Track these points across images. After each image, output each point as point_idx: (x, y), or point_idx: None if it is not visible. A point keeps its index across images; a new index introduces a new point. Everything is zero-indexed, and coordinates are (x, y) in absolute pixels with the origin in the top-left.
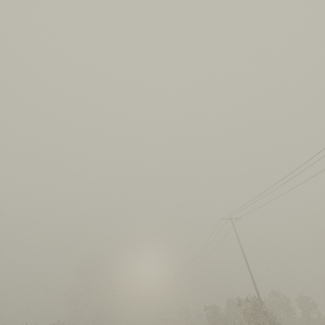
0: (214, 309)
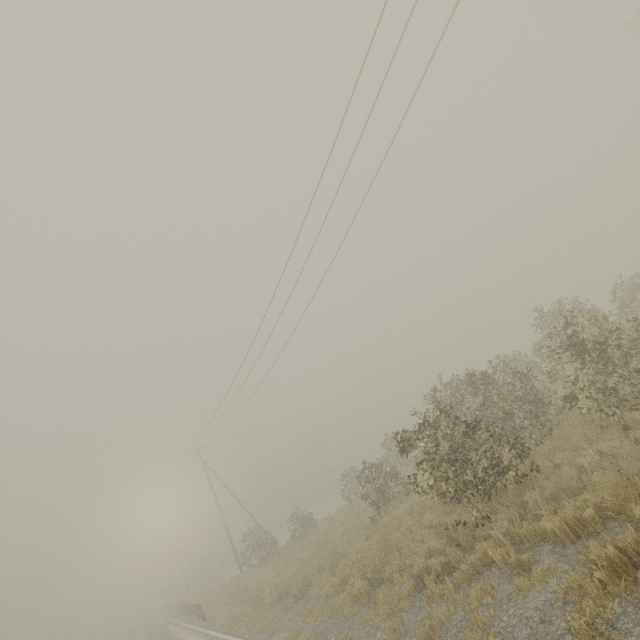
0: (456, 418)
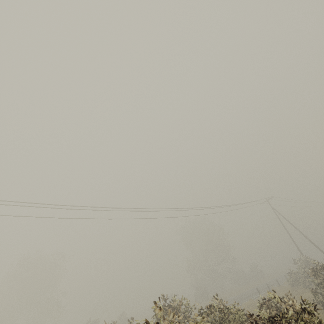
0: None
